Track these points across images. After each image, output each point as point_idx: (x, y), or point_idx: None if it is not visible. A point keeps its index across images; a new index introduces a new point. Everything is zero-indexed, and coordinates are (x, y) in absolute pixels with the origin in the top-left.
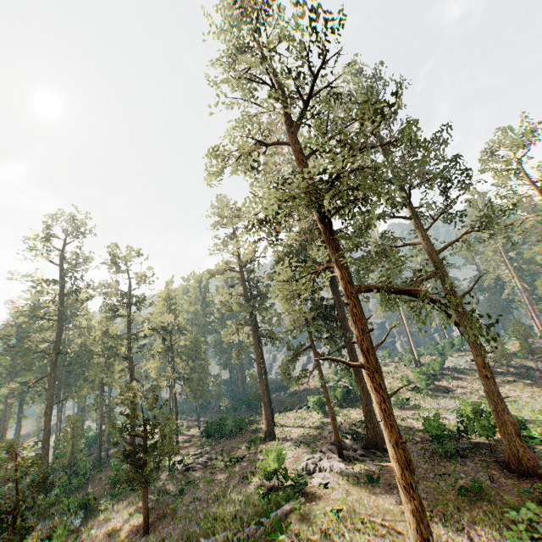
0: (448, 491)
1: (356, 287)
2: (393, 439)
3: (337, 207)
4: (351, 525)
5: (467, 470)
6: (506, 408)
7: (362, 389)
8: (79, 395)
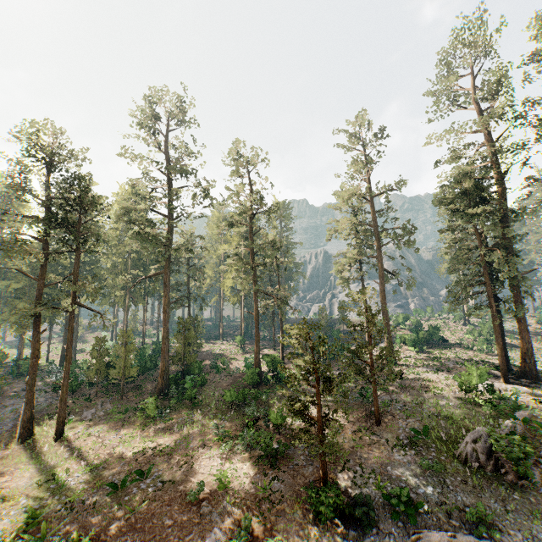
0: None
1: None
2: None
3: None
4: None
5: None
6: None
7: (526, 328)
8: None
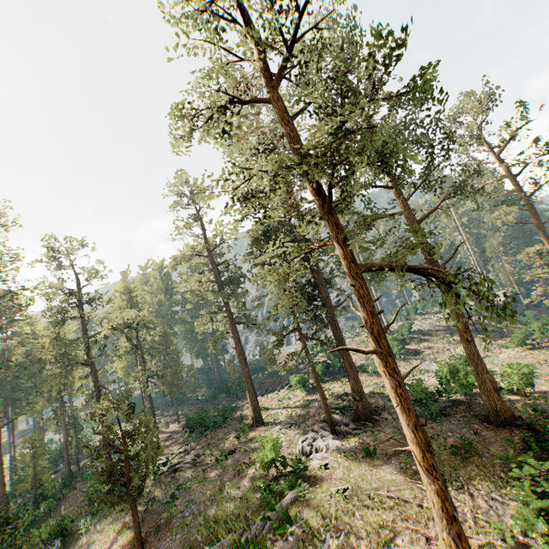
0: (441, 452)
1: (360, 267)
2: (411, 423)
3: (342, 176)
4: (359, 503)
5: (453, 428)
6: (485, 367)
7: (349, 365)
8: (33, 410)
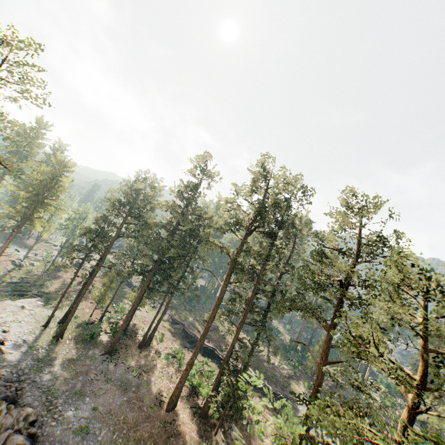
0: None
1: None
2: None
3: None
4: None
5: None
6: None
7: None
8: None
